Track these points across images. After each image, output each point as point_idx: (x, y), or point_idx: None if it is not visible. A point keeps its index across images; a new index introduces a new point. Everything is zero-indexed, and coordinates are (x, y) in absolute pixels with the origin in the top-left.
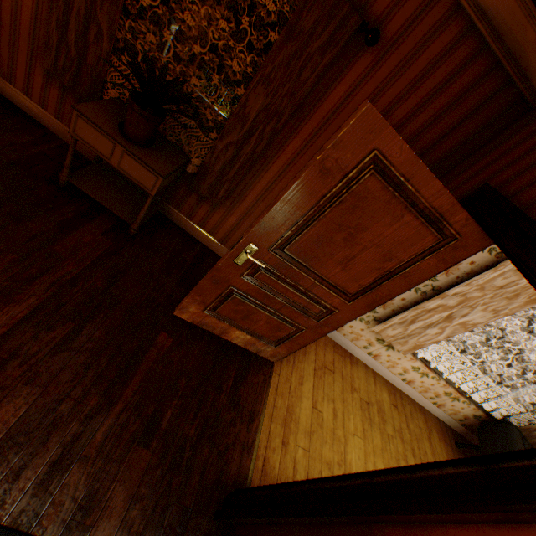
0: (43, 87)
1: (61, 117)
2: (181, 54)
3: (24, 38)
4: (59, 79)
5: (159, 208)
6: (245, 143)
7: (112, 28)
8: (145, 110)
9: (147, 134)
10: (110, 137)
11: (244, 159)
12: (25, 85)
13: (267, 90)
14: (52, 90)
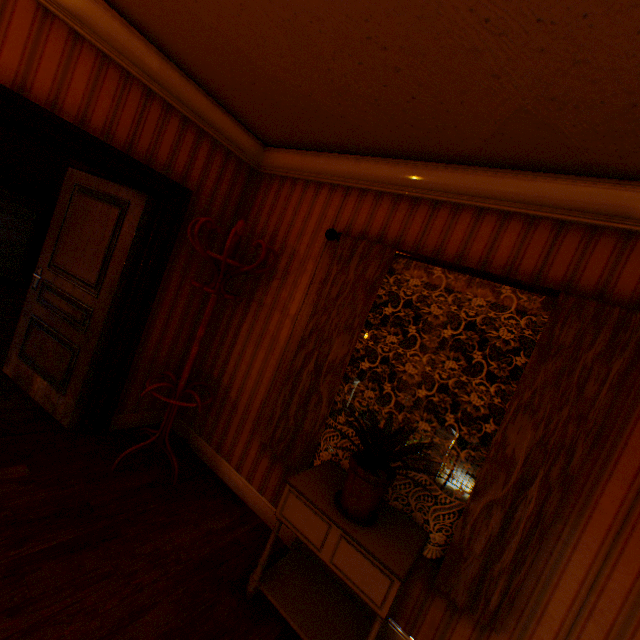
0: (255, 458)
1: (264, 488)
2: (400, 400)
3: (251, 417)
4: (272, 449)
5: (380, 632)
6: (518, 498)
7: (331, 393)
8: (369, 470)
9: (371, 503)
10: (325, 514)
11: (524, 526)
12: (239, 459)
13: (532, 417)
14: (262, 459)
